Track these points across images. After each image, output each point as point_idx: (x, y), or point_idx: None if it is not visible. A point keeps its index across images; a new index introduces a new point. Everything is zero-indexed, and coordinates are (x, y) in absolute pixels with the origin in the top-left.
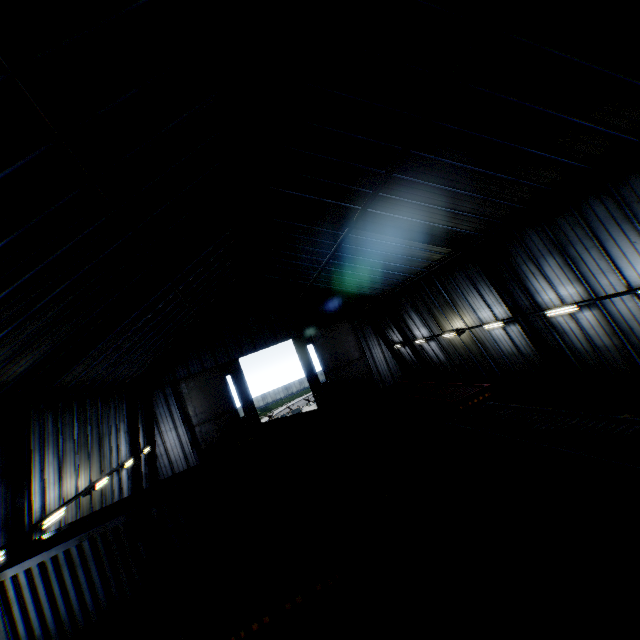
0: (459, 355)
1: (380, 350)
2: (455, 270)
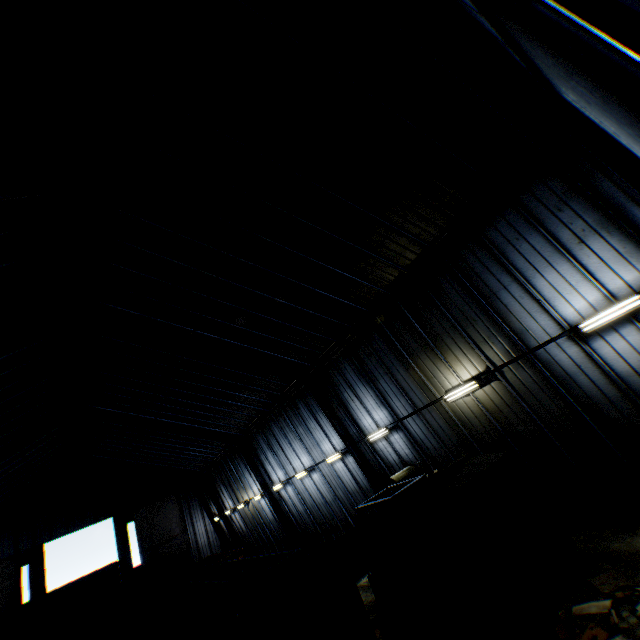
0: (251, 523)
1: (203, 523)
2: (236, 454)
